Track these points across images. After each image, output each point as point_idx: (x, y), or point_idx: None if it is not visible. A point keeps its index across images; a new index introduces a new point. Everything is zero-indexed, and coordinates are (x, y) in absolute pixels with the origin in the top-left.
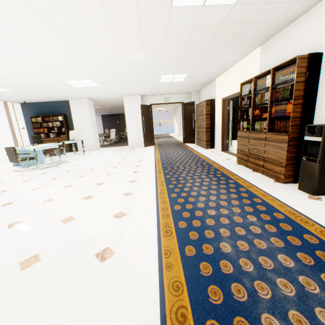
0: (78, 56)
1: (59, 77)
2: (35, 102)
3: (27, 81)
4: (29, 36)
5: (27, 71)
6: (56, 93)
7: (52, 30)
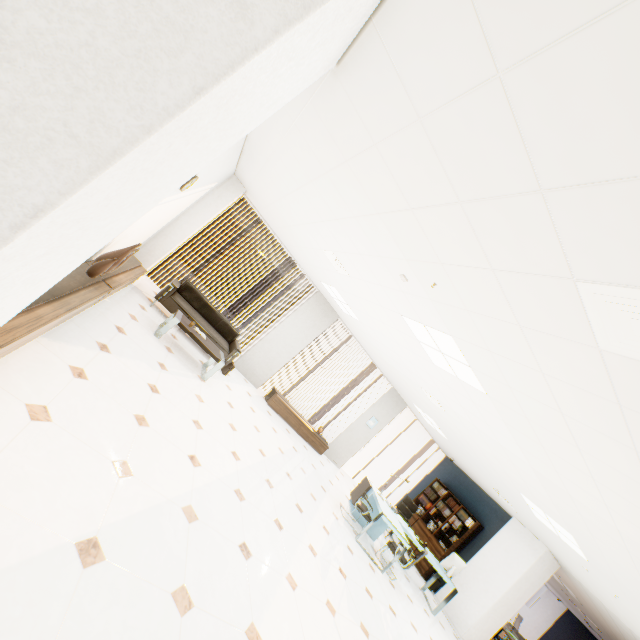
0: (563, 490)
1: (515, 482)
2: (463, 470)
3: (470, 448)
4: (503, 424)
5: (478, 442)
6: (498, 491)
7: (536, 440)
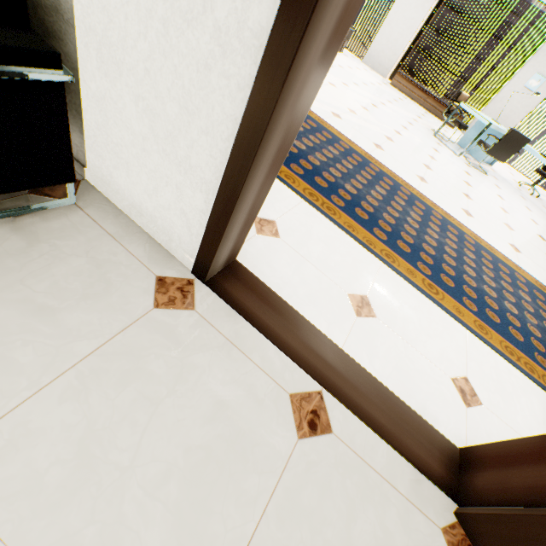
0: None
1: None
2: None
3: None
4: None
5: None
6: None
7: None
